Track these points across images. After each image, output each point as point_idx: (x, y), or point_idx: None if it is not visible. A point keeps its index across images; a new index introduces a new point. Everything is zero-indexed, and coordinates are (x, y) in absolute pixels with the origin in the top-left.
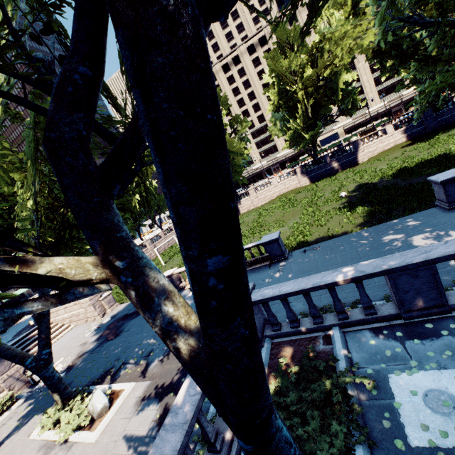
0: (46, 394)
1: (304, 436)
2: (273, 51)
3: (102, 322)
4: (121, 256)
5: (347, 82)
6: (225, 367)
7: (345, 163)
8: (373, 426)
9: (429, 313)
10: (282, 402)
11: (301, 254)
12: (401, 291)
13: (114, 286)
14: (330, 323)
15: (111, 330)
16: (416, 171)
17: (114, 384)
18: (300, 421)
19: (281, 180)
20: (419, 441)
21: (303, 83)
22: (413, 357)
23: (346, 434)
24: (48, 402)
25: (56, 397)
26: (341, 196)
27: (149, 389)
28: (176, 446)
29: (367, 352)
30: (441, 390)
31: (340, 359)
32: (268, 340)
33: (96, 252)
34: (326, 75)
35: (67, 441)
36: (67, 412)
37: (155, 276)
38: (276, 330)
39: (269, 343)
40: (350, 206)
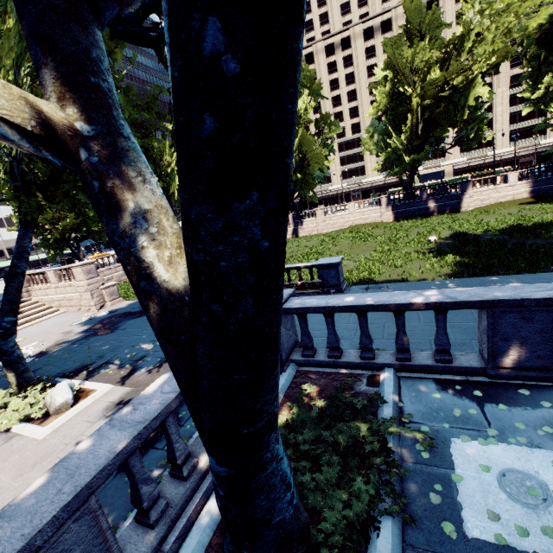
0: (4, 375)
1: (311, 485)
2: (397, 36)
3: (97, 314)
4: (90, 116)
5: (478, 103)
6: (209, 309)
7: (444, 206)
8: (414, 497)
9: (529, 376)
10: (291, 438)
11: (362, 290)
12: (499, 336)
13: (124, 281)
14: (383, 361)
15: (105, 325)
16: (534, 232)
17: (86, 382)
18: (310, 466)
19: (359, 208)
20: (480, 532)
21: (423, 87)
22: (493, 425)
23: (373, 497)
24: (3, 384)
25: (11, 379)
26: (429, 240)
27: (128, 396)
28: (117, 447)
29: (427, 405)
30: (527, 473)
31: (387, 405)
32: (293, 365)
33: (47, 95)
34: (456, 85)
35: (9, 431)
36: (19, 398)
37: (140, 173)
38: (307, 355)
39: (293, 370)
40: (439, 252)
